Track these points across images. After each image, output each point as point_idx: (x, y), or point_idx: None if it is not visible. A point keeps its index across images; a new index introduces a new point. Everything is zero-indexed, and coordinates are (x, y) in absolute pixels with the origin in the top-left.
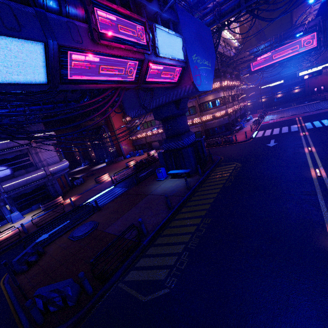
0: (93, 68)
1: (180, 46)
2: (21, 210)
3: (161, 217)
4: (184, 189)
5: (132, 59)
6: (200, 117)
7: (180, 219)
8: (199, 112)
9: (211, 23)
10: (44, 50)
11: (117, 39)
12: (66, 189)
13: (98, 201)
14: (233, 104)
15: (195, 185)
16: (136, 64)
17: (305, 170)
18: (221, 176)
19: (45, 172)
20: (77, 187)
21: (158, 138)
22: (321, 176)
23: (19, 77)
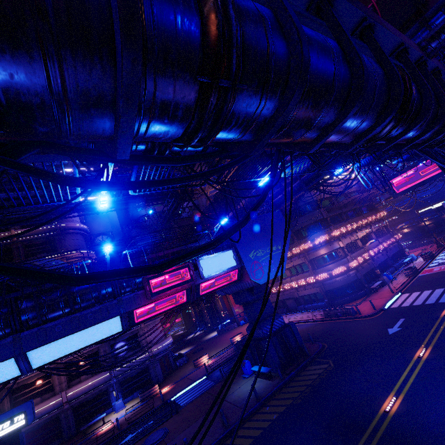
0: (150, 310)
1: (230, 256)
2: (125, 397)
3: (213, 437)
4: (254, 400)
5: (180, 291)
6: (314, 276)
7: (228, 444)
8: (311, 270)
9: (284, 200)
10: (120, 317)
11: (165, 289)
12: (168, 371)
13: (184, 398)
14: (366, 249)
15: (267, 394)
16: (185, 292)
17: (383, 395)
18: (301, 383)
19: (148, 354)
20: (178, 370)
21: (274, 299)
22: (387, 412)
23: (107, 334)
